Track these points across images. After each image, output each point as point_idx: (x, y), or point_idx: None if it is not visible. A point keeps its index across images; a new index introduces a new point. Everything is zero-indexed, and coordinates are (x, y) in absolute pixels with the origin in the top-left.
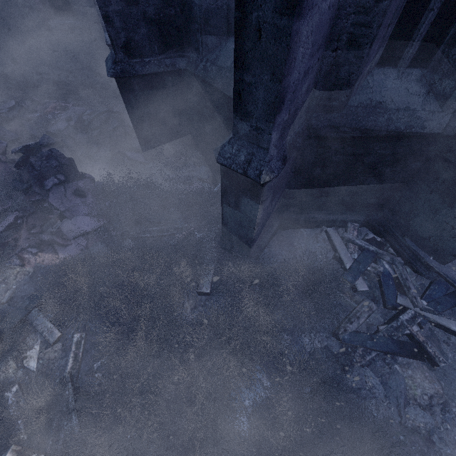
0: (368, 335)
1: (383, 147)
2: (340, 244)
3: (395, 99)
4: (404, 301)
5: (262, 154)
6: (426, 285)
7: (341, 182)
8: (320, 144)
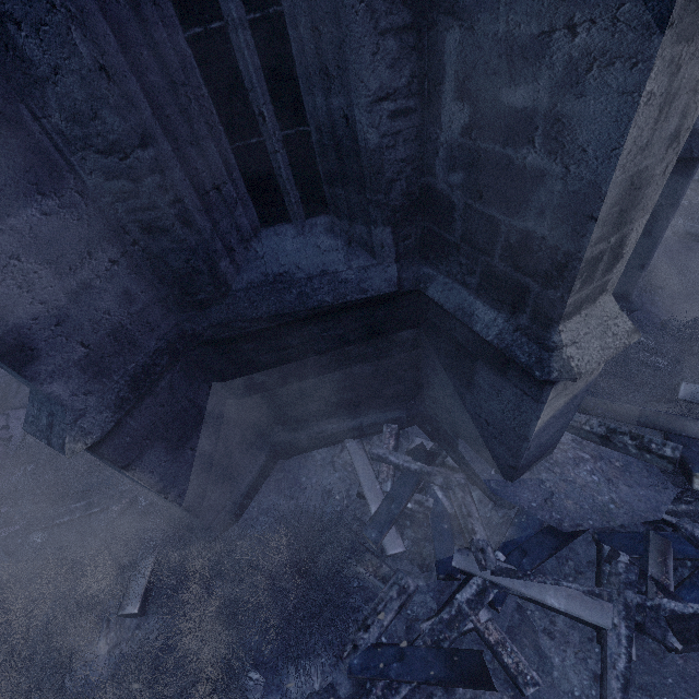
0: (396, 649)
1: (325, 327)
2: (366, 468)
3: (302, 264)
4: (464, 560)
5: (61, 412)
6: (513, 515)
7: (314, 380)
8: (221, 349)
